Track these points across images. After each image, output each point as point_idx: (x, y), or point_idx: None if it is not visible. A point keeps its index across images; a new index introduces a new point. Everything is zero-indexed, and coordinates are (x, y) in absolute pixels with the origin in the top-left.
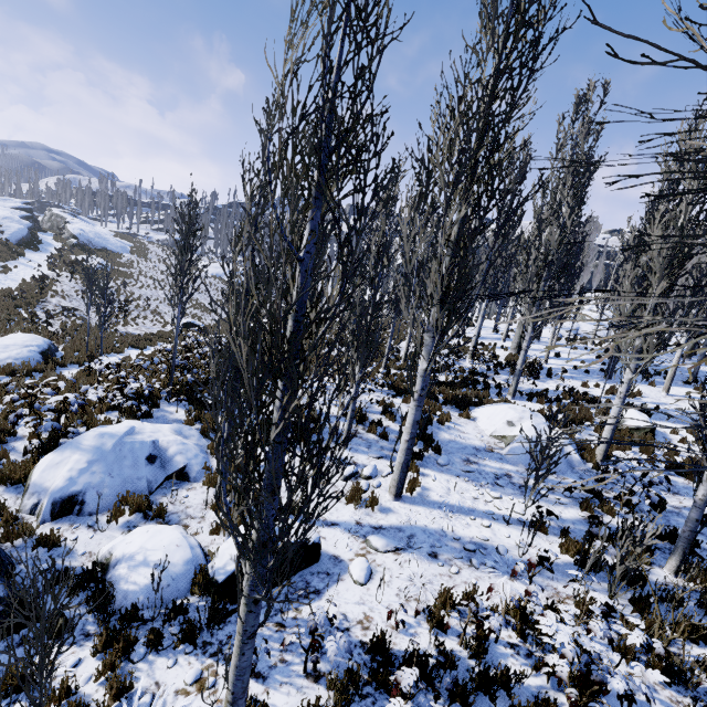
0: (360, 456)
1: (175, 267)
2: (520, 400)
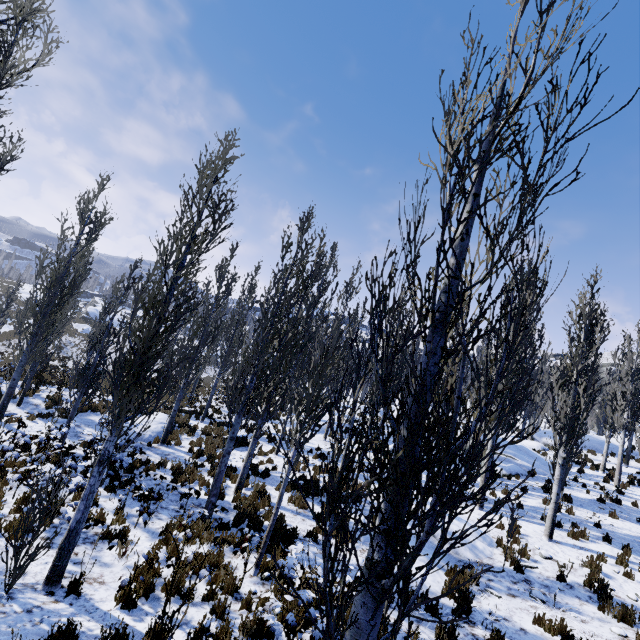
0: (18, 410)
1: (2, 310)
2: (206, 423)
